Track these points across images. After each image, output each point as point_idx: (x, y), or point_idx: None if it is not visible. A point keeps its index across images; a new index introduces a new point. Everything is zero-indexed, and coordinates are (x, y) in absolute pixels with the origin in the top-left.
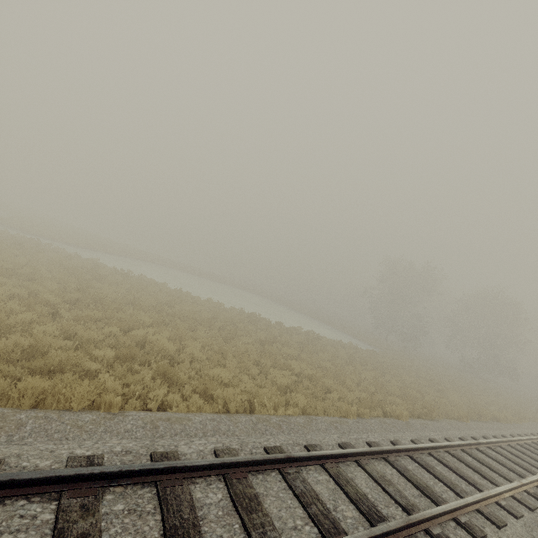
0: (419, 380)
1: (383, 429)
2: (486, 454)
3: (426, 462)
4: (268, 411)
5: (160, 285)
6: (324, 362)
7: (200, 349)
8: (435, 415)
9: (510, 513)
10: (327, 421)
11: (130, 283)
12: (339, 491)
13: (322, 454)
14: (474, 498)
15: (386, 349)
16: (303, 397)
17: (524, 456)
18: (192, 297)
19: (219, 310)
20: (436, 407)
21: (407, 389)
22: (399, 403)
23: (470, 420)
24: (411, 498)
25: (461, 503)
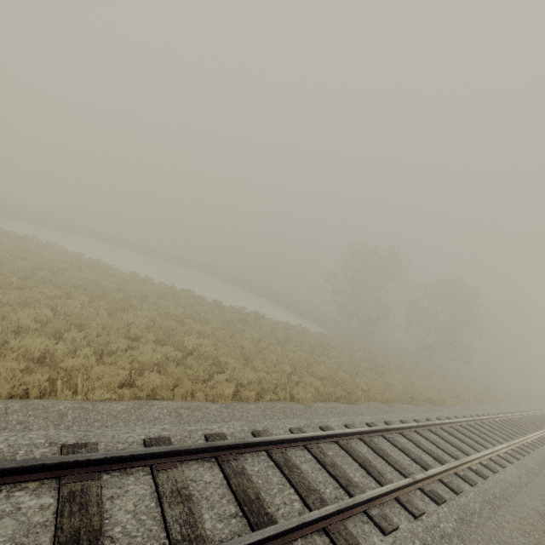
0: (358, 362)
1: (262, 416)
2: (391, 442)
3: (288, 459)
4: (79, 395)
5: (71, 254)
6: (244, 341)
7: (49, 318)
8: (355, 398)
9: (378, 527)
10: (171, 407)
11: (16, 247)
12: (47, 527)
13: (61, 461)
14: (321, 512)
15: (342, 333)
16: (156, 376)
17: (442, 441)
18: (112, 269)
19: (140, 284)
20: (356, 389)
21: (335, 370)
22: (315, 385)
23: (400, 403)
24: (210, 523)
25: (290, 525)
